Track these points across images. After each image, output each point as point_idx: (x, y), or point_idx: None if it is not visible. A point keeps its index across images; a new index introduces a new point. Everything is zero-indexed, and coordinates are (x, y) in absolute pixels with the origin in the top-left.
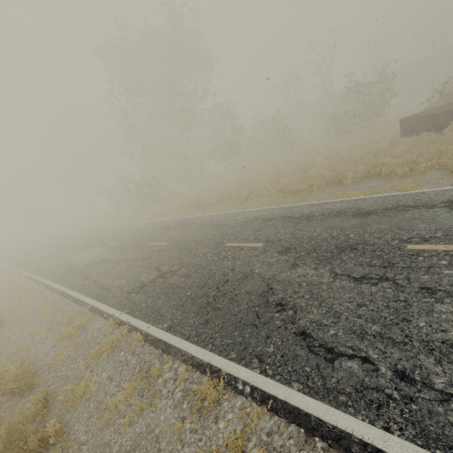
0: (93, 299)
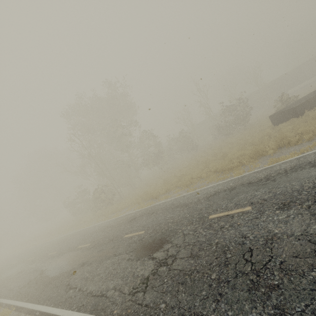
0: (88, 313)
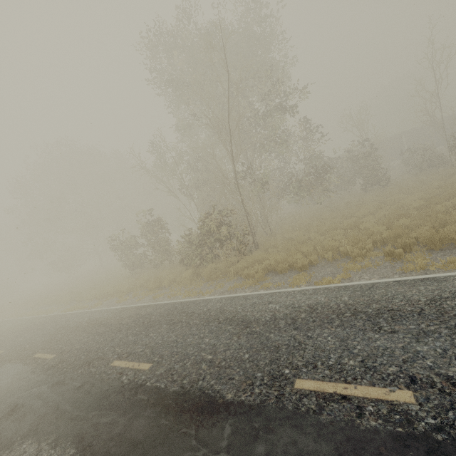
0: None
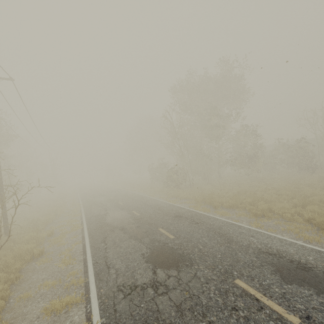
0: (94, 272)
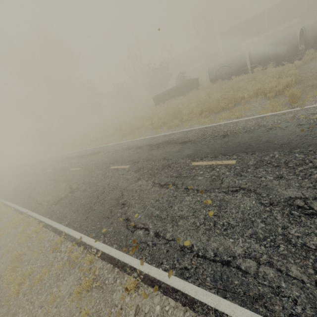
0: None
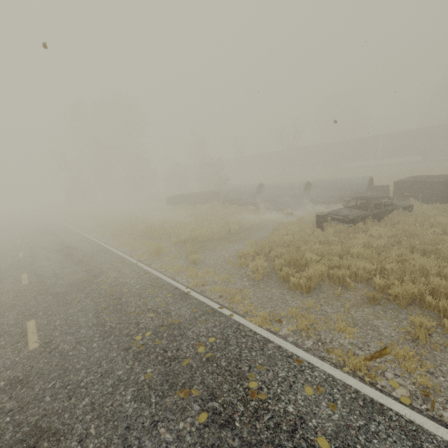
0: None
